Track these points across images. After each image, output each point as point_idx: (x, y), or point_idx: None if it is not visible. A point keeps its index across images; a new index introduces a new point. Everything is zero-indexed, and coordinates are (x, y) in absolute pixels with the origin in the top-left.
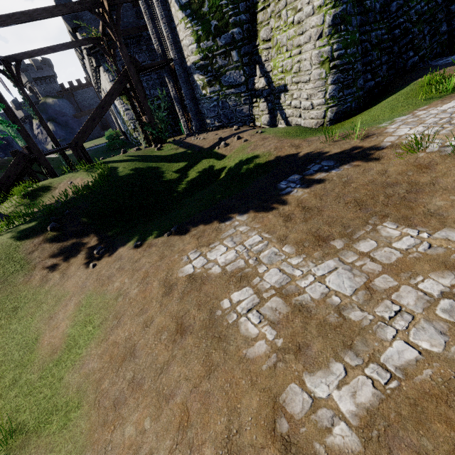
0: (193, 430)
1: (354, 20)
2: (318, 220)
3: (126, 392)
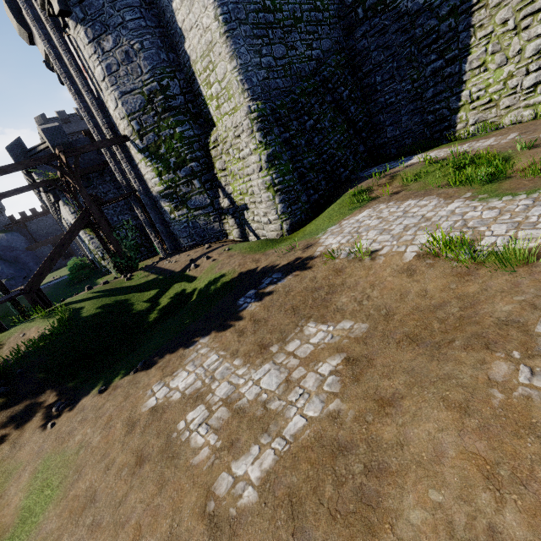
0: (143, 540)
1: (284, 156)
2: (263, 330)
3: (86, 536)
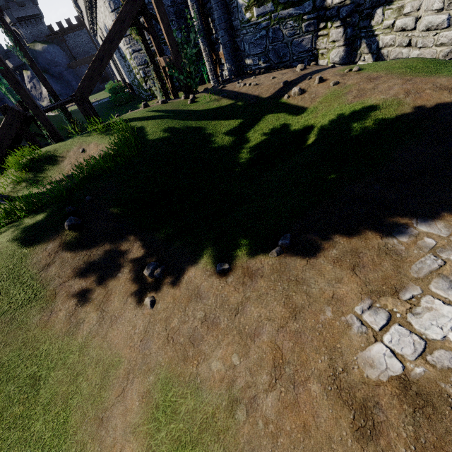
0: None
1: None
2: None
3: None
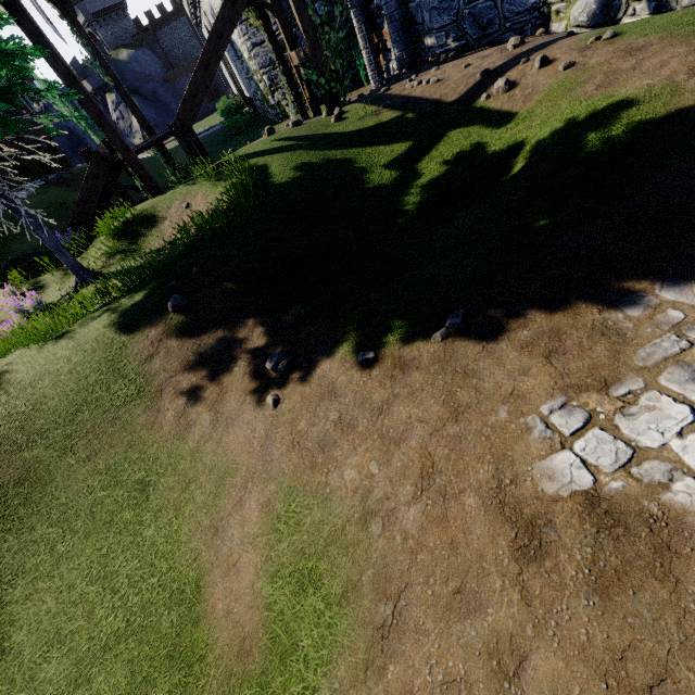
0: None
1: None
2: None
3: None
